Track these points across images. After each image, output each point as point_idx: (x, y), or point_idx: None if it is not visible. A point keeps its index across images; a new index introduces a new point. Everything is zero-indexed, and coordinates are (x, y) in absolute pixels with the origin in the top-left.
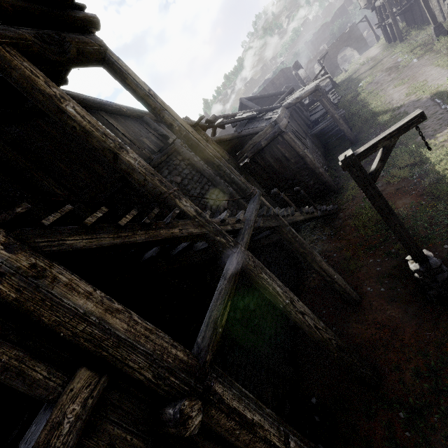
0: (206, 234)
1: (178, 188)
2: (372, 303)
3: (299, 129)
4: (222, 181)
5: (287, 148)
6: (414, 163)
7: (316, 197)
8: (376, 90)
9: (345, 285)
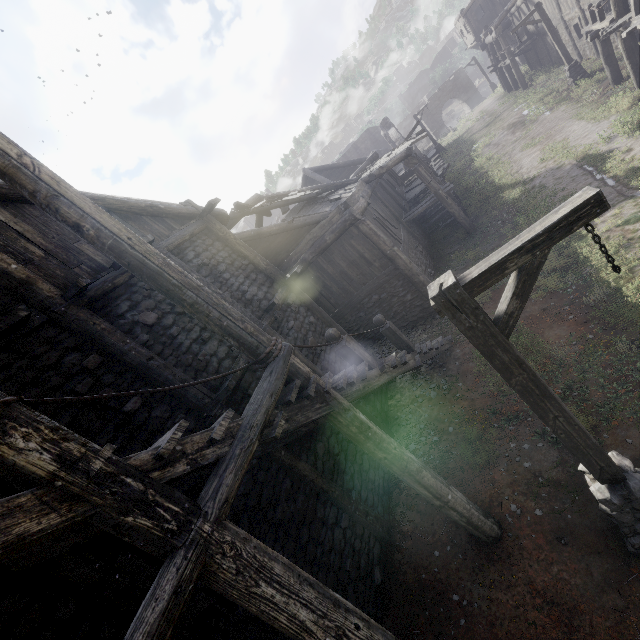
0: (93, 515)
1: (6, 402)
2: (523, 542)
3: (388, 214)
4: (250, 309)
5: (366, 244)
6: (565, 266)
7: (417, 319)
8: (497, 155)
9: (469, 511)
